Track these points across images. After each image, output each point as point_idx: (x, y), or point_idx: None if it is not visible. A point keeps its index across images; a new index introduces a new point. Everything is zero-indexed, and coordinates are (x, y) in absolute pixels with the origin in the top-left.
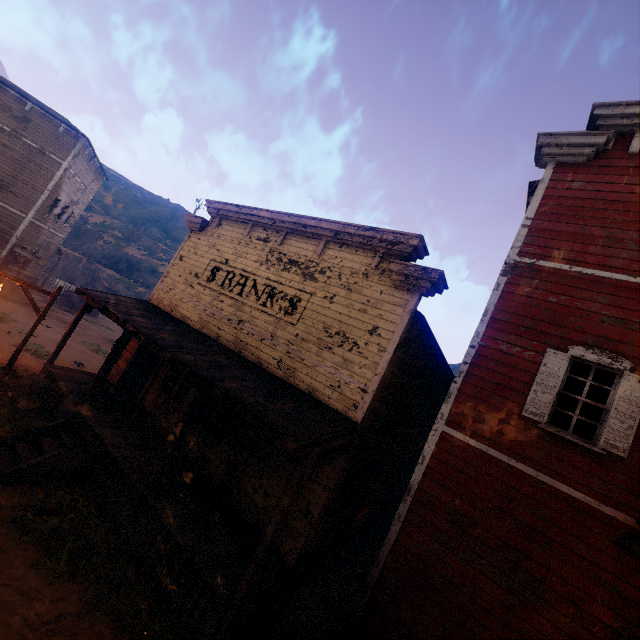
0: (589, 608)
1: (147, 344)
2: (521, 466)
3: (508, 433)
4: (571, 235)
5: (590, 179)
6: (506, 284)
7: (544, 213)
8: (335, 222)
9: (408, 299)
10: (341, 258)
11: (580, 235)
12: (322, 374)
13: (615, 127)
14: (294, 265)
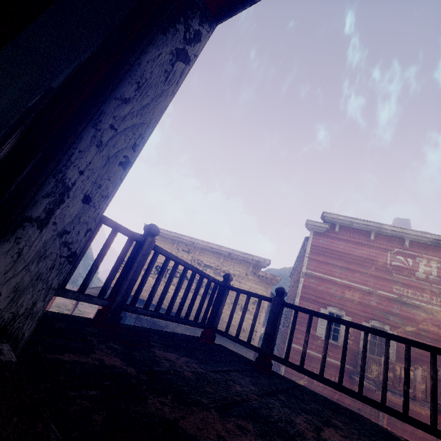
0: (344, 400)
1: (148, 324)
2: (318, 355)
3: (313, 342)
4: (322, 262)
5: (325, 240)
6: (303, 281)
7: (312, 252)
8: (229, 248)
9: (268, 287)
10: (233, 265)
11: (325, 262)
12: (234, 325)
13: (330, 221)
14: (208, 267)
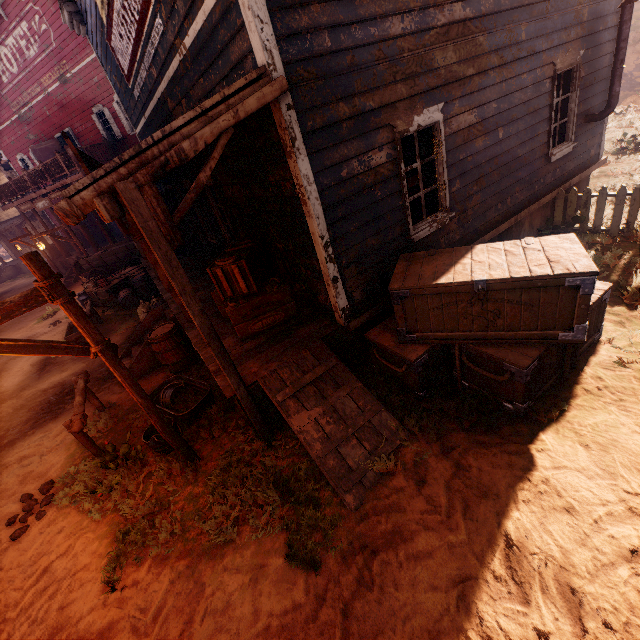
0: None
1: None
2: None
3: None
4: None
5: None
6: None
7: None
8: None
9: None
10: None
11: None
12: None
13: None
14: None
